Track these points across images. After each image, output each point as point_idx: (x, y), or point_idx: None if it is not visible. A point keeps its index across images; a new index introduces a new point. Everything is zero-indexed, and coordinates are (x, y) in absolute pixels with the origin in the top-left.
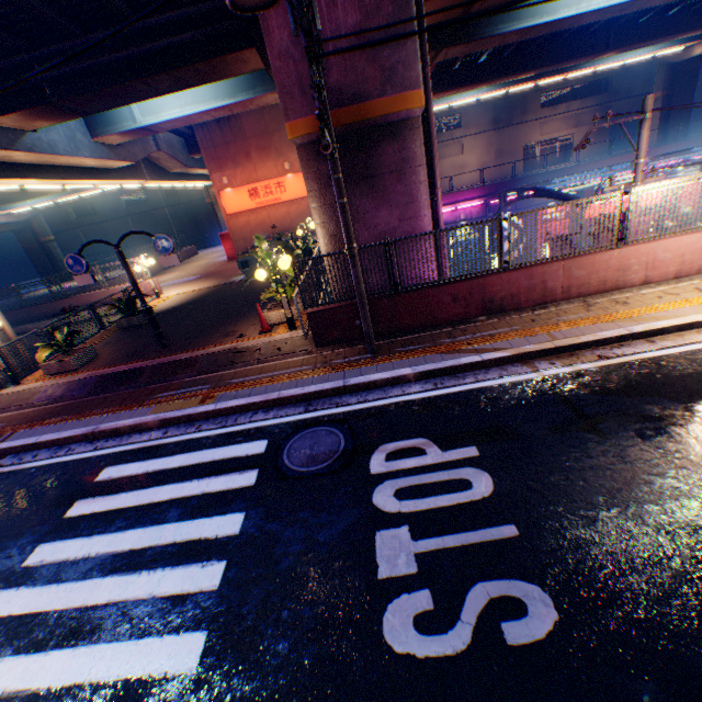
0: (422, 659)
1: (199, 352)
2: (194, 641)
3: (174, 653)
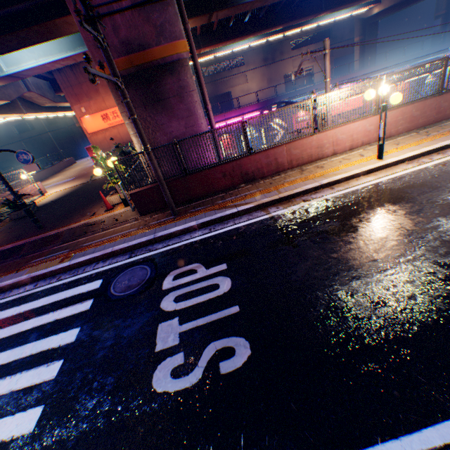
0: (172, 393)
1: (63, 229)
2: (35, 413)
3: (21, 423)
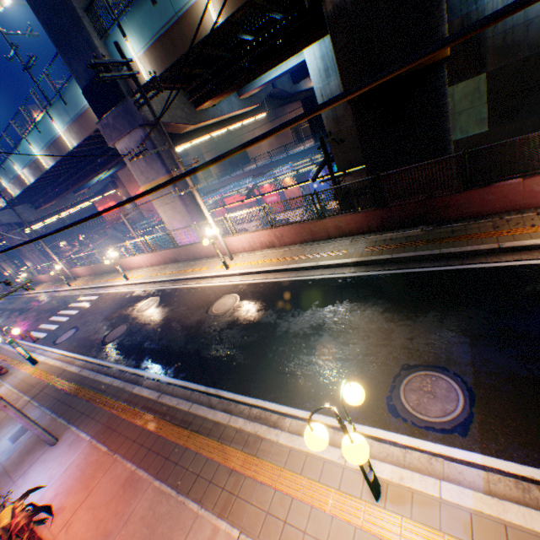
0: None
1: None
2: None
3: None
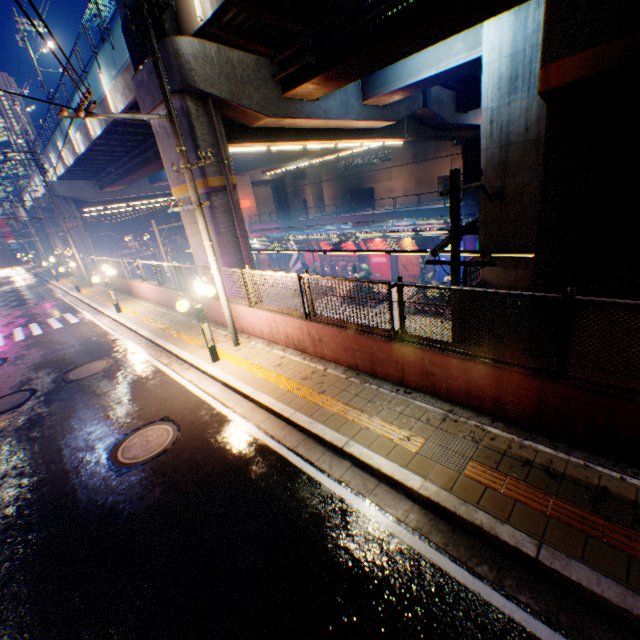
0: None
1: None
2: None
3: None
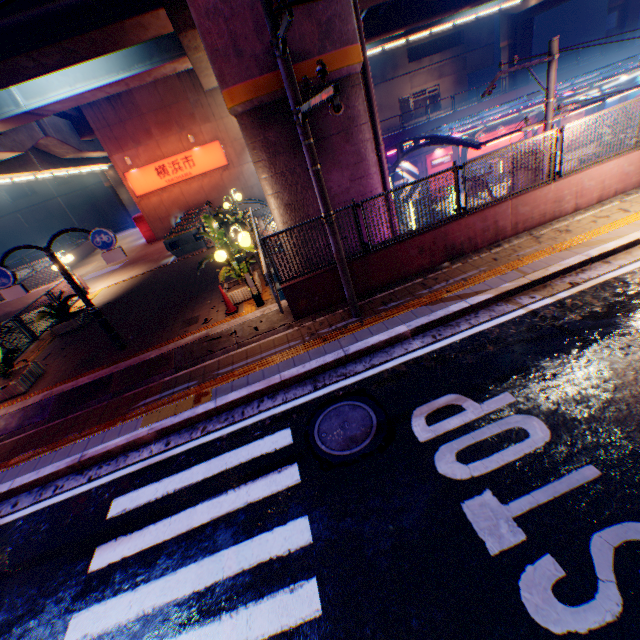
0: (587, 634)
1: (167, 347)
2: None
3: None
